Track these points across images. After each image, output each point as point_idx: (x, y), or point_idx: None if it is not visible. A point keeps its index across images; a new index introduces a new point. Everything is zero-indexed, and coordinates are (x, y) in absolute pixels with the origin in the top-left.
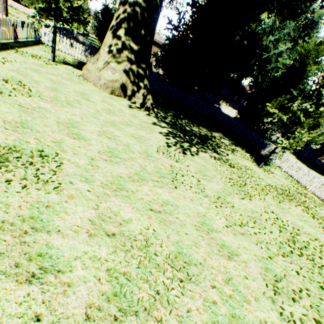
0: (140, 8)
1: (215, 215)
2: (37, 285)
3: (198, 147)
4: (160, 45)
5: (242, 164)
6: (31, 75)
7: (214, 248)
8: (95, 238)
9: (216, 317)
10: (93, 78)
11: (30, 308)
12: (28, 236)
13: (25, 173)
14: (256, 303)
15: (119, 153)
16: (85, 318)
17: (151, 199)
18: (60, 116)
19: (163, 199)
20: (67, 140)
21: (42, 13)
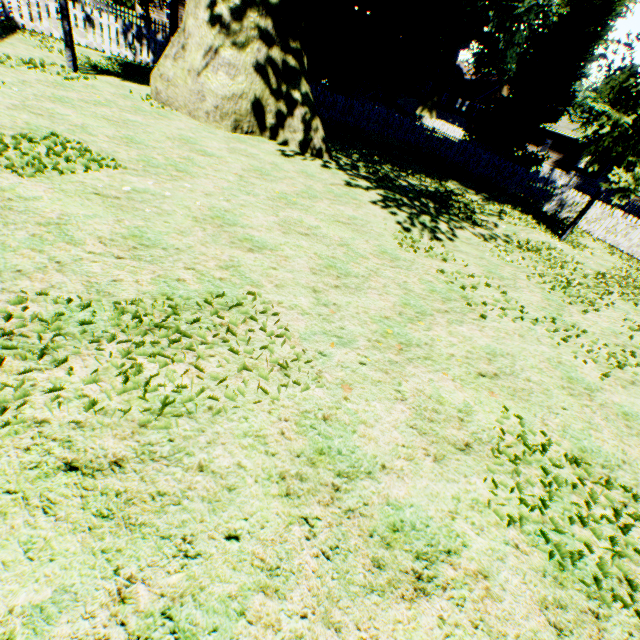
0: None
1: (572, 357)
2: (439, 595)
3: (444, 220)
4: None
5: (535, 241)
6: (59, 114)
7: (619, 424)
8: (448, 463)
9: None
10: (184, 99)
11: None
12: (346, 496)
13: (232, 356)
14: None
15: (345, 266)
16: (555, 632)
17: (465, 353)
18: (188, 204)
19: (481, 347)
20: (242, 259)
21: None
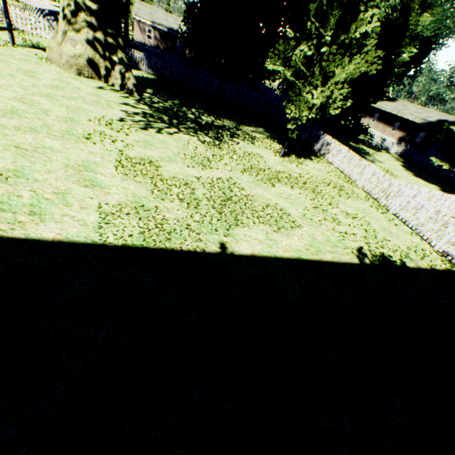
0: None
1: (115, 166)
2: None
3: (184, 130)
4: None
5: (247, 150)
6: None
7: (74, 179)
8: None
9: (10, 201)
10: (56, 58)
11: None
12: None
13: None
14: (79, 209)
15: (24, 113)
16: None
17: (26, 143)
18: None
19: (46, 145)
20: None
21: None
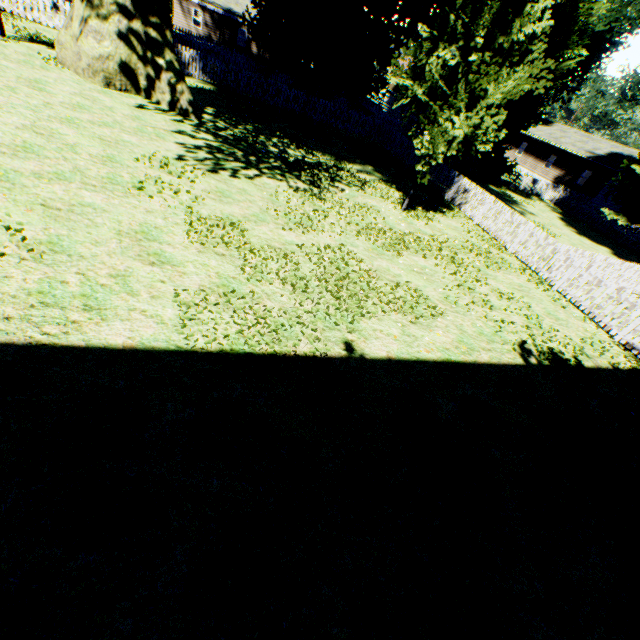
0: None
1: (184, 232)
2: None
3: (267, 172)
4: None
5: (358, 202)
6: None
7: (133, 253)
8: None
9: (52, 290)
10: (71, 59)
11: None
12: None
13: None
14: (150, 299)
15: (42, 151)
16: None
17: (55, 198)
18: None
19: (83, 201)
20: None
21: None
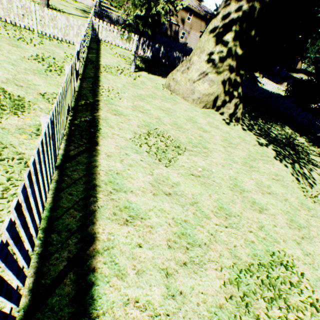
0: (260, 3)
1: None
2: None
3: (302, 164)
4: (188, 9)
5: None
6: (147, 109)
7: None
8: None
9: None
10: (183, 91)
11: None
12: None
13: (300, 303)
14: None
15: (295, 218)
16: None
17: None
18: (221, 176)
19: None
20: (261, 220)
21: (138, 21)
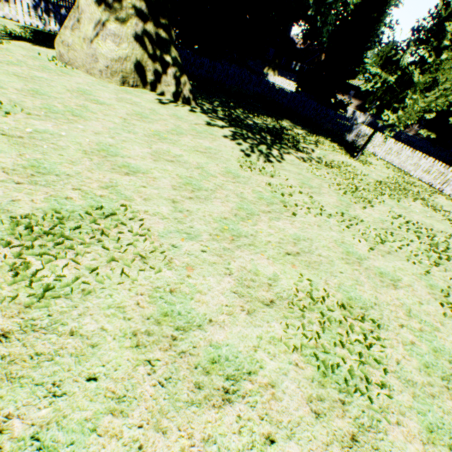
0: None
1: (352, 238)
2: (240, 401)
3: (277, 148)
4: None
5: (337, 161)
6: None
7: (376, 280)
8: (257, 314)
9: (423, 358)
10: (82, 60)
11: (253, 432)
12: (181, 342)
13: (104, 251)
14: (444, 328)
15: (199, 183)
16: (315, 416)
17: (278, 240)
18: (80, 141)
19: (290, 235)
20: (120, 181)
21: None
